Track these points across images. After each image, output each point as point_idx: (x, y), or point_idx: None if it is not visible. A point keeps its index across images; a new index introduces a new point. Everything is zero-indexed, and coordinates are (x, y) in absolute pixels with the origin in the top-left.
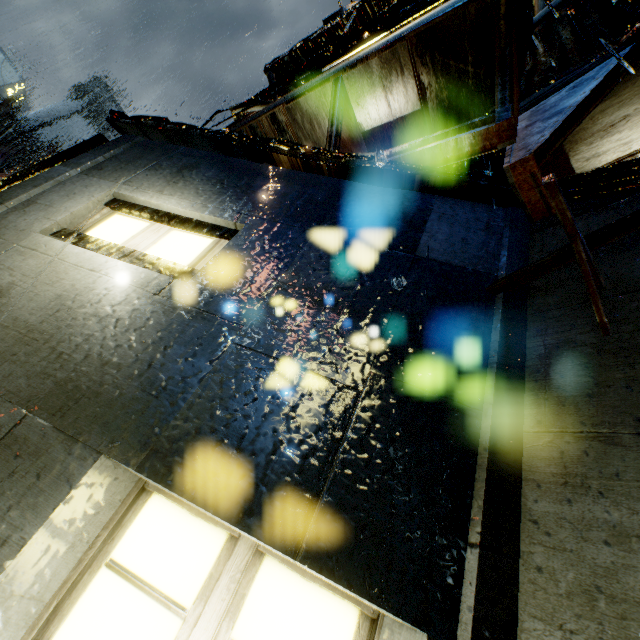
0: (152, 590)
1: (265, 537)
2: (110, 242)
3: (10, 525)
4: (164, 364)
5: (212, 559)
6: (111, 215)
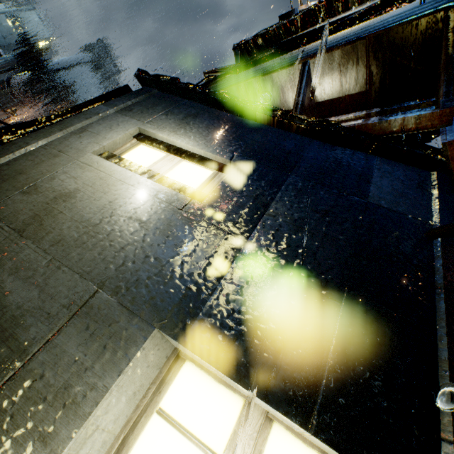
0: (192, 437)
1: (284, 411)
2: (140, 165)
3: (95, 374)
4: (192, 263)
5: (234, 418)
6: (138, 145)
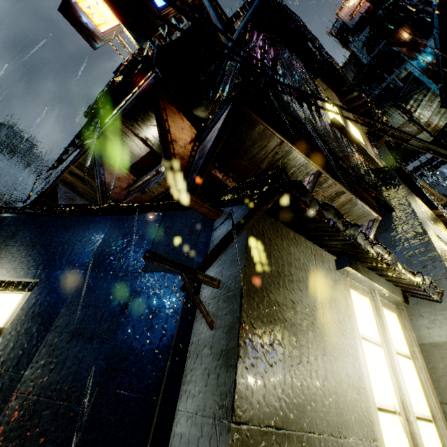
0: None
1: None
2: None
3: None
4: None
5: None
6: None
